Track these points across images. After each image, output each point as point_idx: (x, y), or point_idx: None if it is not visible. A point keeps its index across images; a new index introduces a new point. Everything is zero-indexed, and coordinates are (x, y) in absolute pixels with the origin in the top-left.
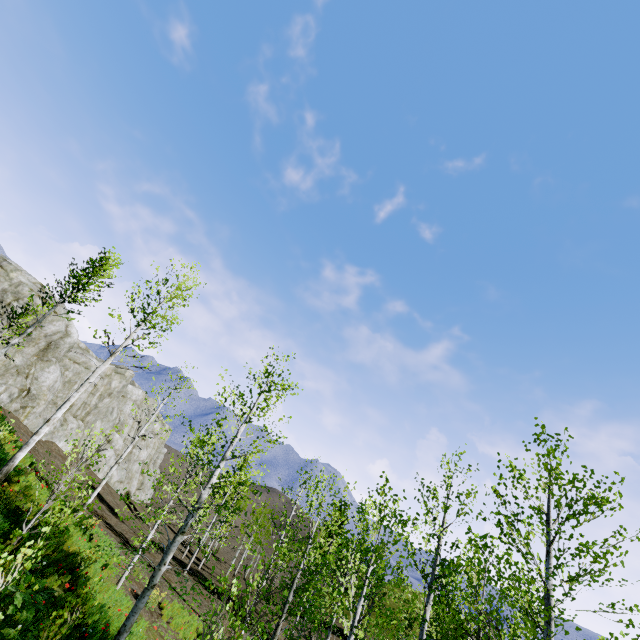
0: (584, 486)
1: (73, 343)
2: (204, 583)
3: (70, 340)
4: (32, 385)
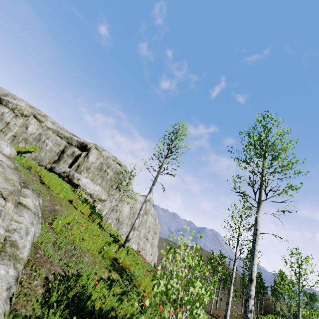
0: None
1: (132, 188)
2: None
3: (131, 186)
4: (119, 216)
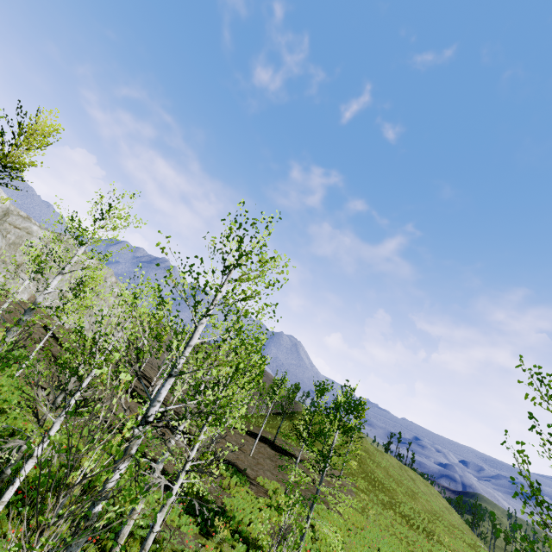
0: (233, 239)
1: (5, 208)
2: (131, 394)
3: (1, 205)
4: None
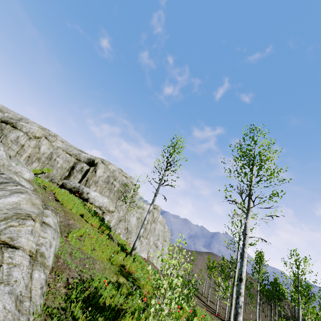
0: None
1: (138, 197)
2: None
3: (137, 196)
4: (128, 225)
